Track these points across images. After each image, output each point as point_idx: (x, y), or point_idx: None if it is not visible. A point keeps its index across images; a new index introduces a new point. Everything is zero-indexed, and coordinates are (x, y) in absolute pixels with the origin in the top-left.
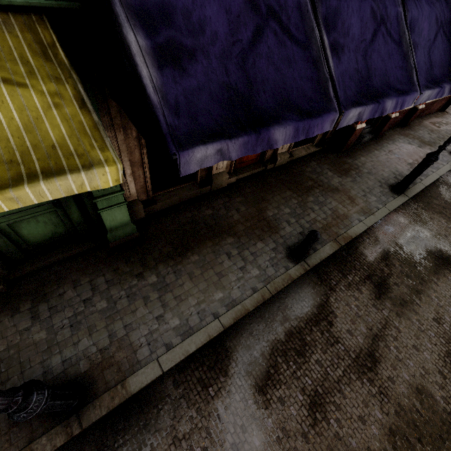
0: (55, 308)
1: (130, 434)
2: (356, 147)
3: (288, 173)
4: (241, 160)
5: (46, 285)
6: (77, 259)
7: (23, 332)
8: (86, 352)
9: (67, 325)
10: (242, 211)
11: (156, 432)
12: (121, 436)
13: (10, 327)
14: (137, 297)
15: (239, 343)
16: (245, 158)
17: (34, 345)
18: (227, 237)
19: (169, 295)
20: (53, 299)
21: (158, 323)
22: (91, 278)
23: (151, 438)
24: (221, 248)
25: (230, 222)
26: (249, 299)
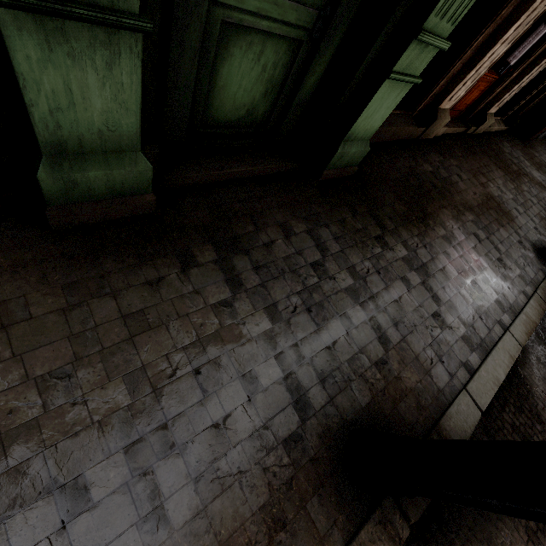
0: (265, 269)
1: (466, 528)
2: (535, 141)
3: (489, 146)
4: (456, 103)
5: (231, 219)
6: (271, 185)
7: (220, 310)
8: (354, 366)
9: (300, 307)
10: (465, 180)
11: (500, 521)
12: (454, 533)
13: (188, 294)
14: (392, 275)
15: (532, 372)
16: (459, 103)
17: (254, 341)
18: (464, 210)
19: (434, 282)
20: (255, 250)
21: (439, 327)
22: (308, 226)
23: (497, 533)
24: (465, 225)
25: (458, 190)
26: (529, 307)
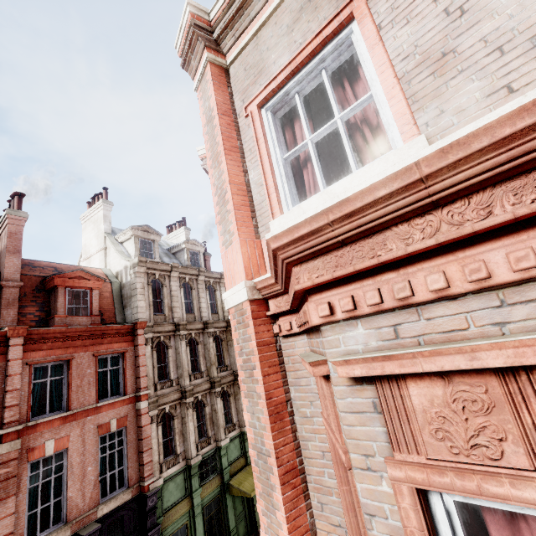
0: None
1: None
2: None
3: None
4: None
5: None
6: None
7: None
8: None
9: None
10: None
11: None
12: None
13: None
14: None
15: None
16: None
17: None
18: None
19: None
20: None
21: None
22: None
23: None
24: None
25: None
26: None
